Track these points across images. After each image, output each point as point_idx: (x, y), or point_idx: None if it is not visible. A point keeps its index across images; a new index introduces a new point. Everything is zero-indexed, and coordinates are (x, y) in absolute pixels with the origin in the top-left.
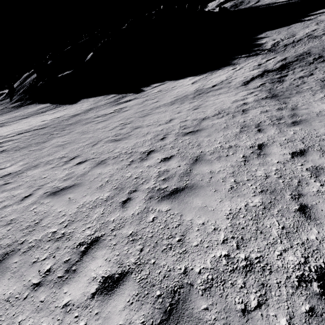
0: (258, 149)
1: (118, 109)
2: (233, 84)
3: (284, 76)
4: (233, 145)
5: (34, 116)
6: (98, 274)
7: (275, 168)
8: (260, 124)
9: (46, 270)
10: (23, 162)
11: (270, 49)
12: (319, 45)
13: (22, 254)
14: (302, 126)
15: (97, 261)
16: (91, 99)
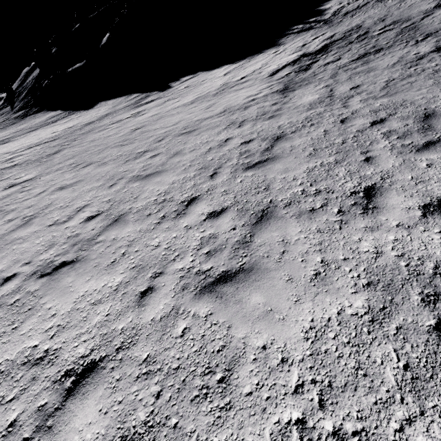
0: (224, 142)
1: (136, 113)
2: (262, 75)
3: (314, 63)
4: (209, 141)
5: (43, 127)
6: (85, 216)
7: (222, 154)
8: (245, 120)
9: (56, 220)
10: (36, 171)
11: (328, 19)
12: (376, 15)
13: (41, 217)
14: (273, 119)
15: (86, 212)
16: (110, 101)
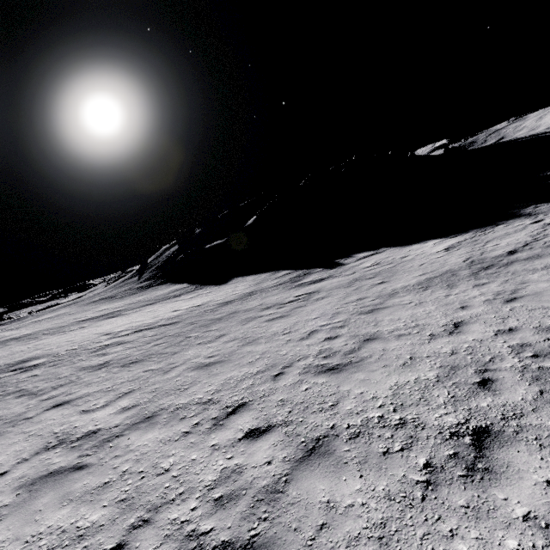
0: None
1: (304, 296)
2: None
3: None
4: None
5: (163, 301)
6: None
7: None
8: None
9: None
10: (129, 399)
11: None
12: None
13: None
14: None
15: None
16: (249, 277)
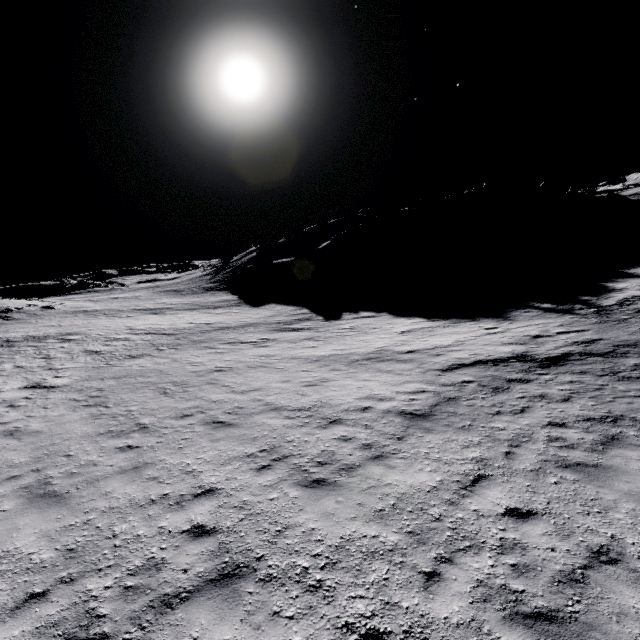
0: (195, 495)
1: (263, 340)
2: (436, 361)
3: (521, 381)
4: (195, 471)
5: (202, 309)
6: None
7: (142, 532)
8: (290, 457)
9: None
10: (78, 377)
11: (606, 307)
12: None
13: None
14: (308, 494)
15: None
16: (279, 306)
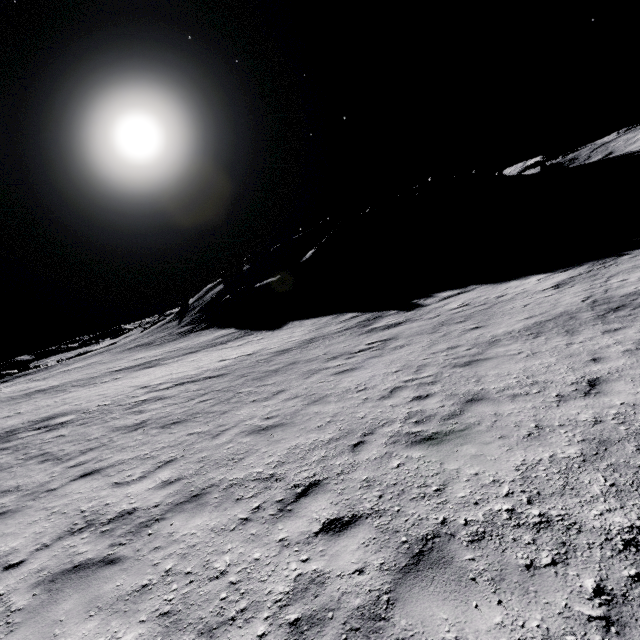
0: None
1: (378, 343)
2: None
3: None
4: None
5: (207, 349)
6: None
7: None
8: None
9: None
10: (171, 471)
11: None
12: None
13: None
14: None
15: None
16: (307, 321)
